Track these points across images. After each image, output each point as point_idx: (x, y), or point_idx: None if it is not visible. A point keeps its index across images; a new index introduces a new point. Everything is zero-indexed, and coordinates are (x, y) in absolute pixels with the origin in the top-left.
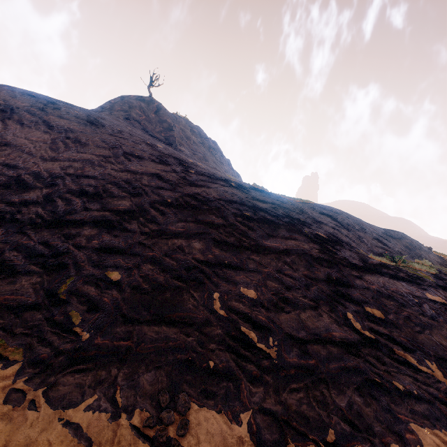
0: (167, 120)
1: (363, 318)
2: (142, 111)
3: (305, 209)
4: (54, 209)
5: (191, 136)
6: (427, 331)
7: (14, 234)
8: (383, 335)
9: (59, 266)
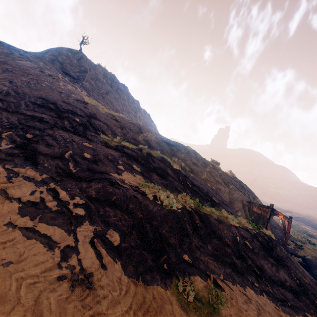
0: (85, 66)
1: (16, 135)
2: (68, 58)
3: (100, 114)
4: None
5: (101, 79)
6: (44, 145)
7: None
8: (12, 138)
9: None
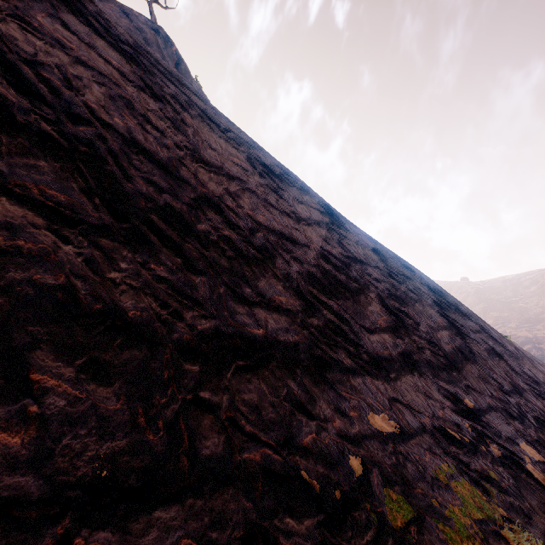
0: (192, 85)
1: None
2: (162, 56)
3: None
4: (424, 336)
5: None
6: None
7: (469, 391)
8: None
9: (541, 426)
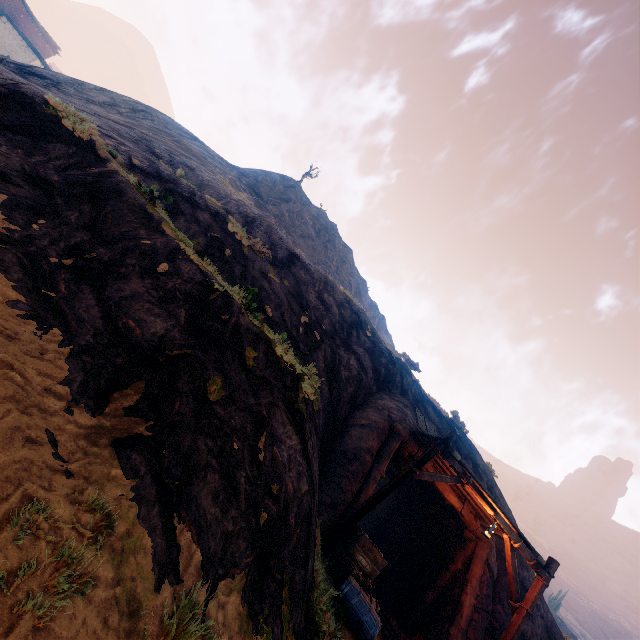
0: (291, 196)
1: None
2: (273, 181)
3: (211, 179)
4: None
5: (307, 218)
6: None
7: None
8: None
9: None
